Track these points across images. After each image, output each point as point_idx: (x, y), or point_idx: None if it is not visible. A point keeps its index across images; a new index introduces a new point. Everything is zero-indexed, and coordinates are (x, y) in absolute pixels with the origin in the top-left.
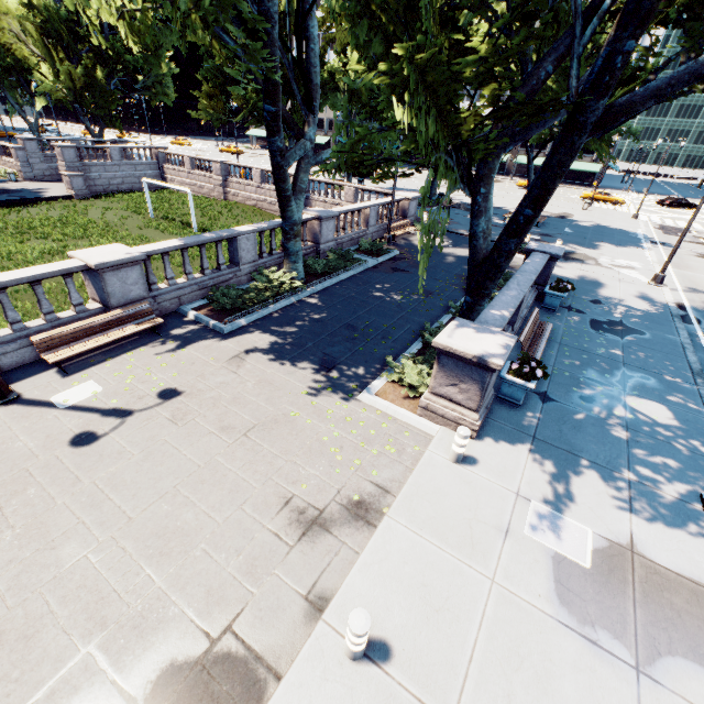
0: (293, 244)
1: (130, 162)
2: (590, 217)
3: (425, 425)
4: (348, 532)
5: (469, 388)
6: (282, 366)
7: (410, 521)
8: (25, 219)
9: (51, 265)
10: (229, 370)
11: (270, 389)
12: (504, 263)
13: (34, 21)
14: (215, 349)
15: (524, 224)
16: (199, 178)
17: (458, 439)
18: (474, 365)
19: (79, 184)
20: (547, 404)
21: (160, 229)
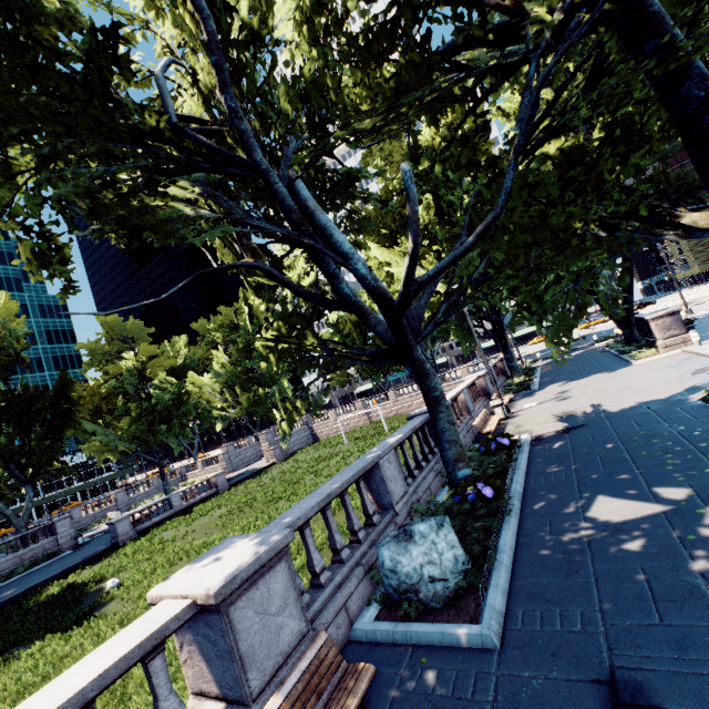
0: (514, 363)
1: (294, 431)
2: (604, 328)
3: (672, 352)
4: (693, 360)
5: (676, 326)
6: (584, 378)
7: (708, 349)
8: (281, 471)
9: (469, 379)
10: (567, 386)
11: (595, 378)
12: (631, 307)
13: (222, 381)
14: (546, 390)
15: (630, 289)
16: (344, 419)
17: (692, 334)
18: (670, 316)
19: (278, 452)
20: (707, 334)
21: (367, 439)
